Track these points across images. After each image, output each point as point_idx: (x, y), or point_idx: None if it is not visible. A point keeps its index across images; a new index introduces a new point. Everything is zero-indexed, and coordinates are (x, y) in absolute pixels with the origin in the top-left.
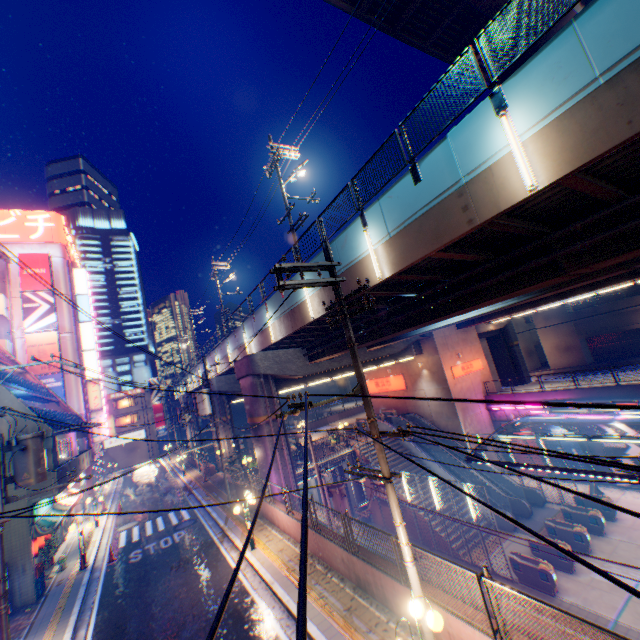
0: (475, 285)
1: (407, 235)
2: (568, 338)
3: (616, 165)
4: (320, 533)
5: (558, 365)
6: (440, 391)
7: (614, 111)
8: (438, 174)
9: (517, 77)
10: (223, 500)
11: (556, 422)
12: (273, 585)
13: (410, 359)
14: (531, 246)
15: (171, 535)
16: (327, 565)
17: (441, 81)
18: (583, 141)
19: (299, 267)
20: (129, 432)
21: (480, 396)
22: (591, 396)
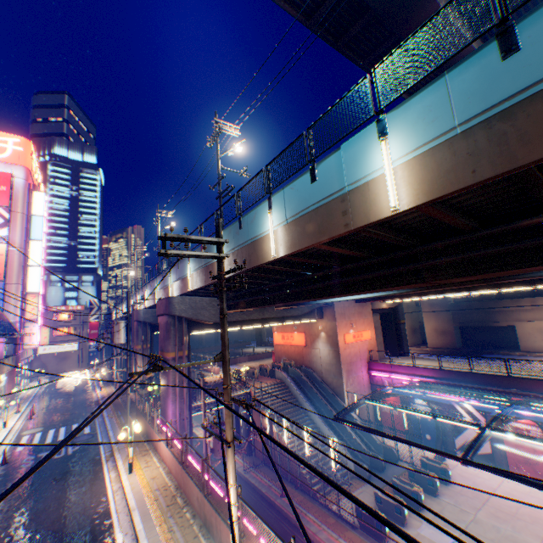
0: (356, 276)
1: (300, 224)
2: (446, 324)
3: (469, 202)
4: (186, 470)
5: (434, 344)
6: (332, 352)
7: (464, 159)
8: (329, 178)
9: (399, 110)
10: (124, 420)
11: (417, 395)
12: (133, 512)
13: (313, 321)
14: (402, 253)
15: (66, 446)
16: (186, 499)
17: (343, 99)
18: (438, 178)
19: (185, 239)
20: (63, 342)
21: (364, 362)
22: (450, 377)
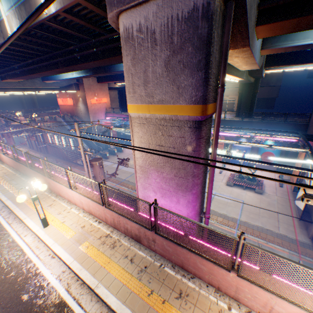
0: (42, 64)
1: None
2: None
3: (45, 37)
4: None
5: None
6: (86, 108)
7: (19, 21)
8: None
9: None
10: None
11: (116, 124)
12: None
13: (76, 92)
14: (51, 55)
15: None
16: None
17: None
18: (16, 26)
19: None
20: None
21: (104, 113)
22: None
